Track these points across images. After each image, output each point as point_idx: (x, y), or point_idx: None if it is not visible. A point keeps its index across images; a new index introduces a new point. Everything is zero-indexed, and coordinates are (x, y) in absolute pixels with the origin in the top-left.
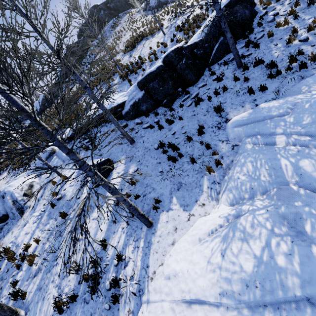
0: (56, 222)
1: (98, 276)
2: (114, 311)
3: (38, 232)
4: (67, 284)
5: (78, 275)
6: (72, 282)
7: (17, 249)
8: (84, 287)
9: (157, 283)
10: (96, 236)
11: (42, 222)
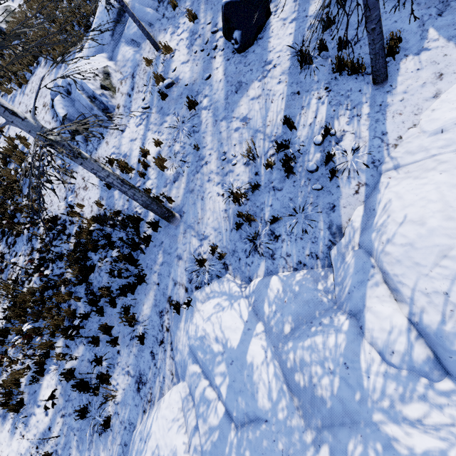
0: (178, 118)
1: (292, 159)
2: (331, 189)
3: (152, 135)
4: (236, 179)
5: (252, 167)
6: (244, 176)
7: (127, 160)
8: (268, 177)
9: (412, 145)
10: (266, 119)
11: (152, 122)
